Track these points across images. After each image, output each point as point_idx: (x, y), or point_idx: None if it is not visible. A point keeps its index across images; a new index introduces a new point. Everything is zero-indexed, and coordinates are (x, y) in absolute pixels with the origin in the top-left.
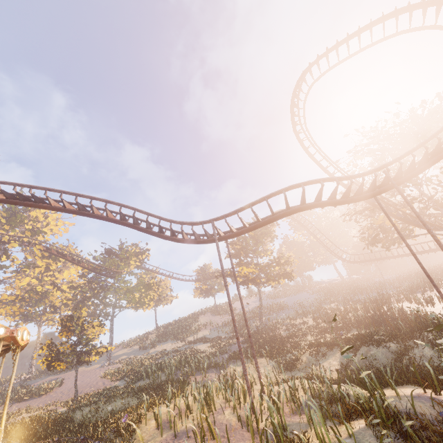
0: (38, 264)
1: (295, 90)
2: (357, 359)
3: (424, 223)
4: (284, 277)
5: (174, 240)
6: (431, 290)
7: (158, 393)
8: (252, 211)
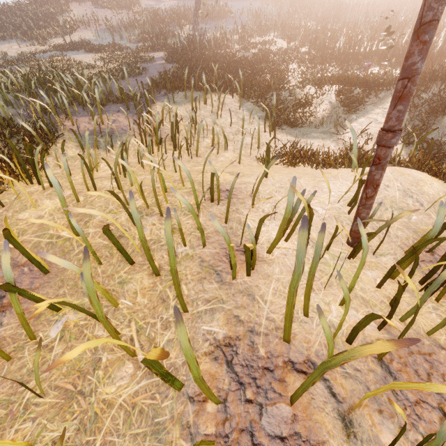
0: None
1: None
2: None
3: None
4: None
5: None
6: None
7: None
8: None
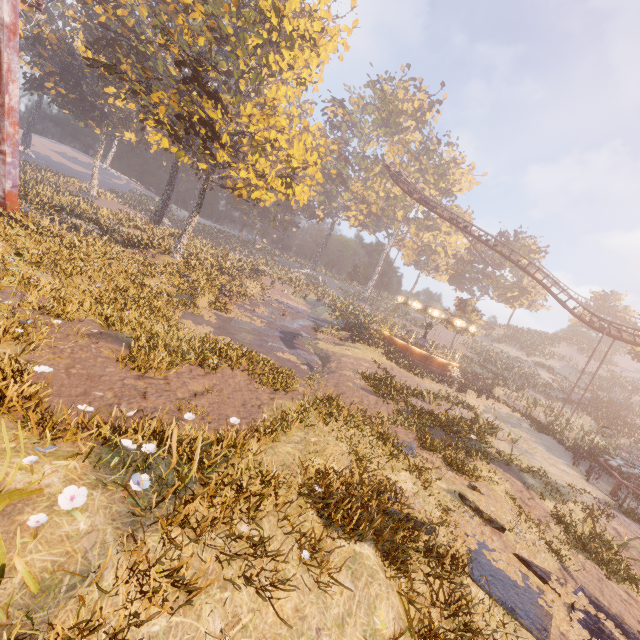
0: (442, 228)
1: None
2: None
3: None
4: None
5: (571, 313)
6: None
7: (502, 381)
8: None
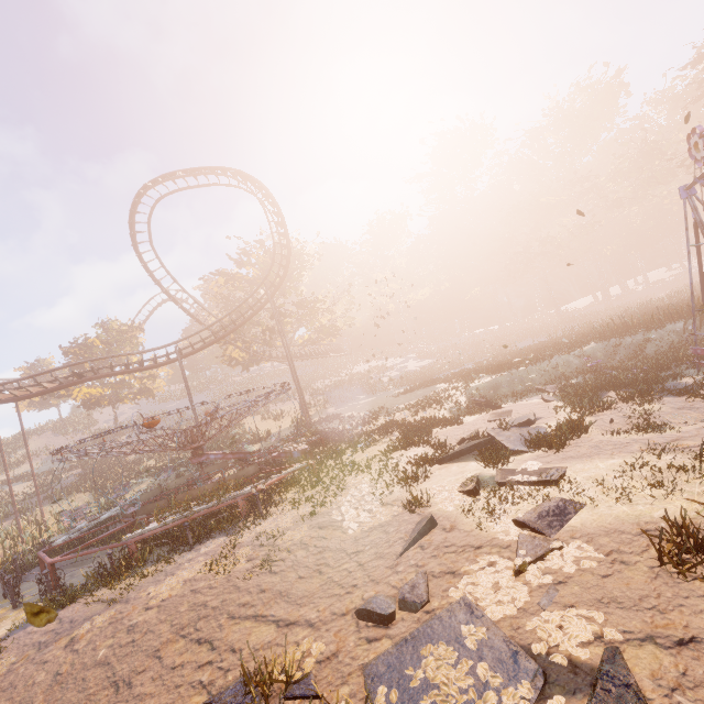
0: None
1: (134, 204)
2: (157, 482)
3: (189, 394)
4: (146, 395)
5: None
6: (290, 400)
7: None
8: (36, 382)
